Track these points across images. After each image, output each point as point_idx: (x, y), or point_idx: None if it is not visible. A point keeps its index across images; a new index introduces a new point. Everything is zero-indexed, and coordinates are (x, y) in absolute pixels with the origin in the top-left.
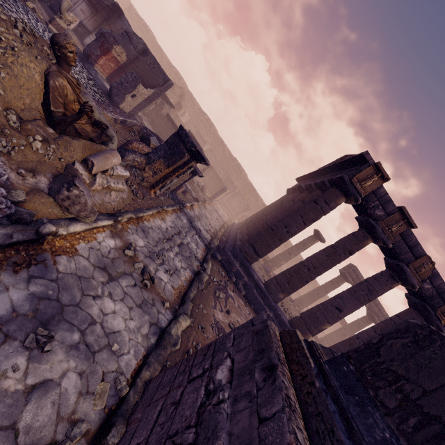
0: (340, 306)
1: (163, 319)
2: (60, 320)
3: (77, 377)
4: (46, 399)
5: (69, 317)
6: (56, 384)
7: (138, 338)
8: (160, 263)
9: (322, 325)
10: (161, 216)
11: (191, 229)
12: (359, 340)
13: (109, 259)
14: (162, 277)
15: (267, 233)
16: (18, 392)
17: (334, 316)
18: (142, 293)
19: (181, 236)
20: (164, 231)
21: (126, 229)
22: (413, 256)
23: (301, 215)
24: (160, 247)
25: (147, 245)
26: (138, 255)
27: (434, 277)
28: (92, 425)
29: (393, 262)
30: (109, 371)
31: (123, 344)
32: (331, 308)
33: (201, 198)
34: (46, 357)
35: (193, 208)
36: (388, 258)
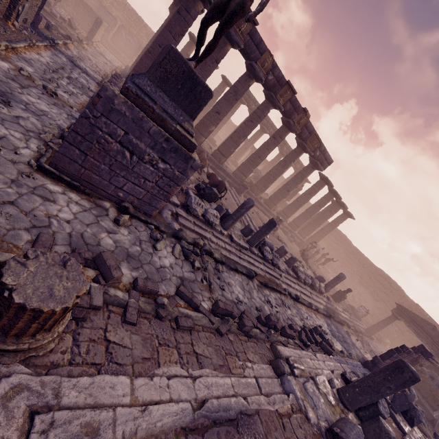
0: (218, 110)
1: (76, 115)
2: (8, 98)
3: (36, 120)
4: (26, 122)
5: (12, 98)
6: (27, 119)
7: (62, 118)
8: (56, 86)
9: (209, 128)
10: (35, 51)
11: (75, 67)
12: (236, 133)
13: (12, 75)
14: (63, 95)
15: (146, 57)
16: (11, 116)
17: (215, 119)
18: (52, 99)
19: (66, 72)
20: (46, 65)
21: (10, 57)
22: (259, 53)
23: (169, 31)
24: (50, 76)
25: (36, 72)
26: (33, 77)
27: (274, 68)
28: (56, 135)
29: (248, 63)
30: (53, 124)
31: (54, 117)
32: (213, 114)
33: (75, 37)
34: (14, 109)
35: (69, 48)
36: (246, 61)
